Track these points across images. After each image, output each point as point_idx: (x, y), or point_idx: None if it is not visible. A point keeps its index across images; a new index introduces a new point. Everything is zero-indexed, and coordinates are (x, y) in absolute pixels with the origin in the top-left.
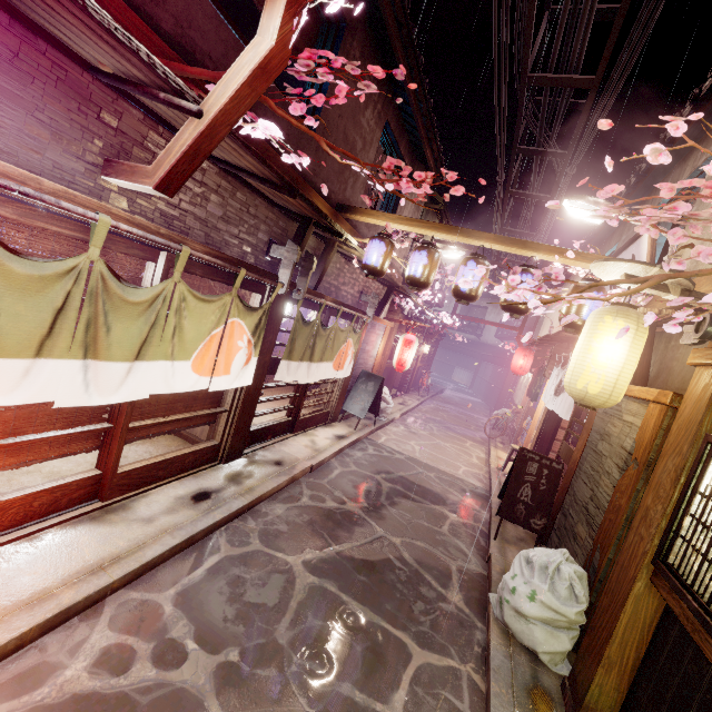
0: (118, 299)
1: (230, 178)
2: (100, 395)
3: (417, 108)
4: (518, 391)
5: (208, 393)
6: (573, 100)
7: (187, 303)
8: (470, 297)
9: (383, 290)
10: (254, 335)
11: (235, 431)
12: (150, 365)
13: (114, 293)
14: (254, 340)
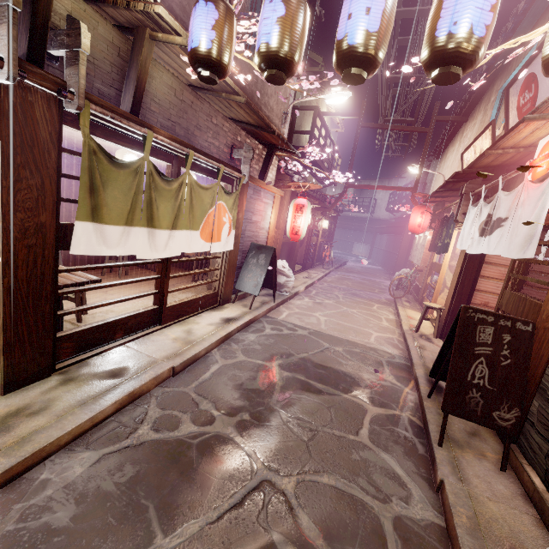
0: None
1: None
2: None
3: None
4: (415, 251)
5: None
6: None
7: None
8: (365, 56)
9: (264, 152)
10: None
11: (8, 341)
12: None
13: None
14: None
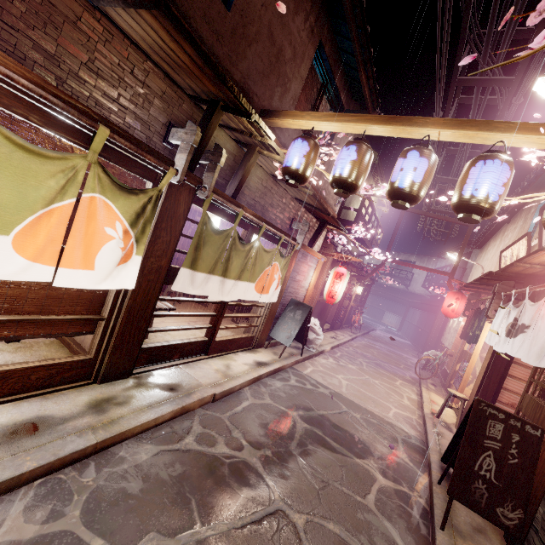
0: None
1: (99, 15)
2: None
3: (351, 14)
4: (447, 334)
5: (78, 294)
6: (520, 28)
7: None
8: (410, 196)
9: (316, 224)
10: (133, 225)
11: (115, 344)
12: None
13: None
14: (133, 233)
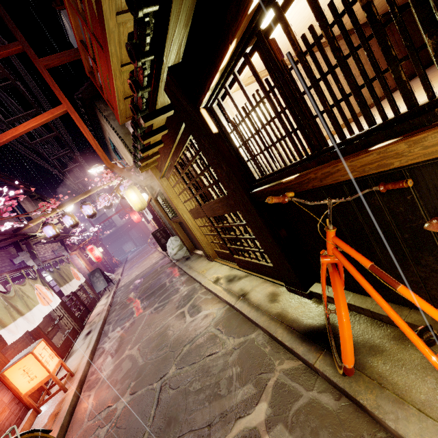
0: (10, 298)
1: None
2: (33, 324)
3: (3, 179)
4: (148, 226)
5: (51, 317)
6: None
7: (21, 289)
8: (94, 214)
9: (58, 244)
10: (45, 286)
11: (73, 319)
12: (34, 310)
13: (8, 297)
14: (47, 287)
